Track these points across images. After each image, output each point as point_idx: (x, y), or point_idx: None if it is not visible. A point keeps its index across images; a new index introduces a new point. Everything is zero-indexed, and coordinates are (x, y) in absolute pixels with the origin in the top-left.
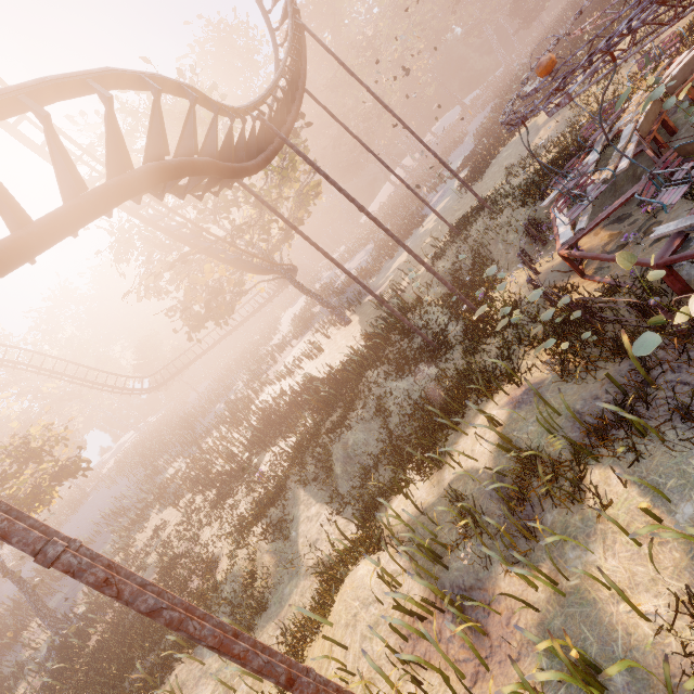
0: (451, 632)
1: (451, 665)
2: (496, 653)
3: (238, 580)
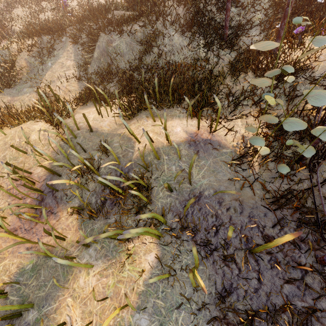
0: (29, 202)
1: (2, 220)
2: (29, 233)
3: (6, 58)
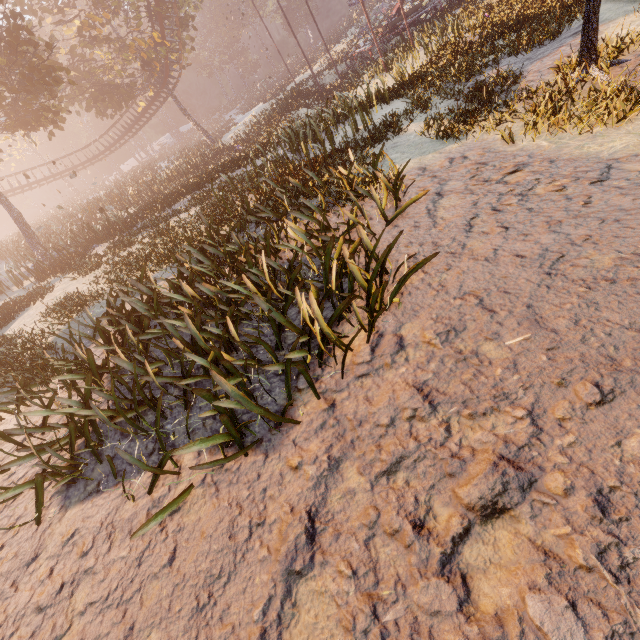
0: None
1: None
2: None
3: None
